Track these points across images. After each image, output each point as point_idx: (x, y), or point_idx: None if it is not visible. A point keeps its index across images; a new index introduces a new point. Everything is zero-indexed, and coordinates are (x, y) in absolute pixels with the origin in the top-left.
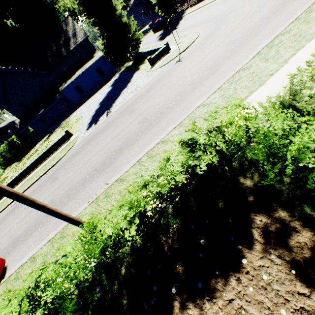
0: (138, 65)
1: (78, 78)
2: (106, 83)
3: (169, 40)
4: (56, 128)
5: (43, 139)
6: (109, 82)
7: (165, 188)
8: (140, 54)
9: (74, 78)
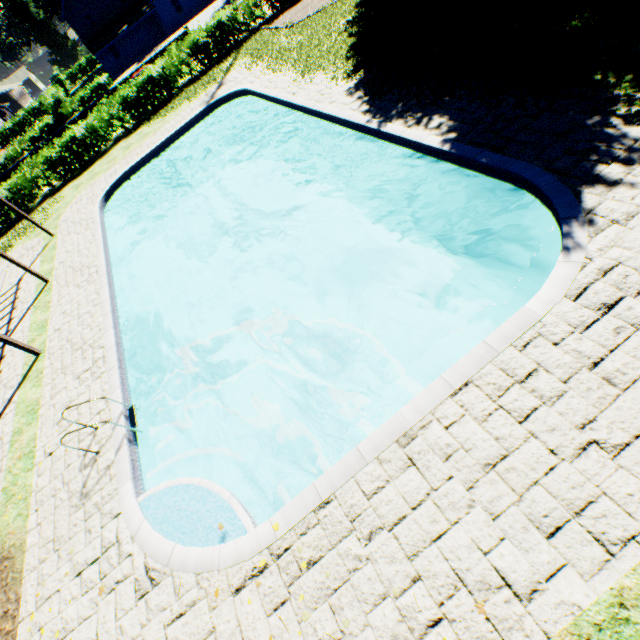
0: None
1: None
2: (215, 1)
3: None
4: (149, 55)
5: (128, 70)
6: None
7: None
8: None
9: None
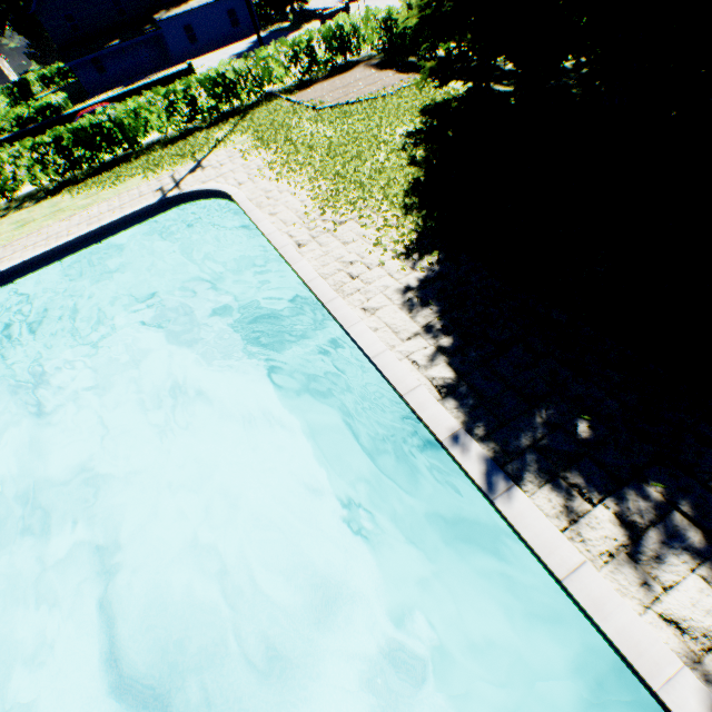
0: (301, 26)
1: (194, 11)
2: (240, 41)
3: (352, 7)
4: (140, 81)
5: (108, 92)
6: (245, 40)
7: (325, 28)
8: (307, 12)
9: (187, 9)
